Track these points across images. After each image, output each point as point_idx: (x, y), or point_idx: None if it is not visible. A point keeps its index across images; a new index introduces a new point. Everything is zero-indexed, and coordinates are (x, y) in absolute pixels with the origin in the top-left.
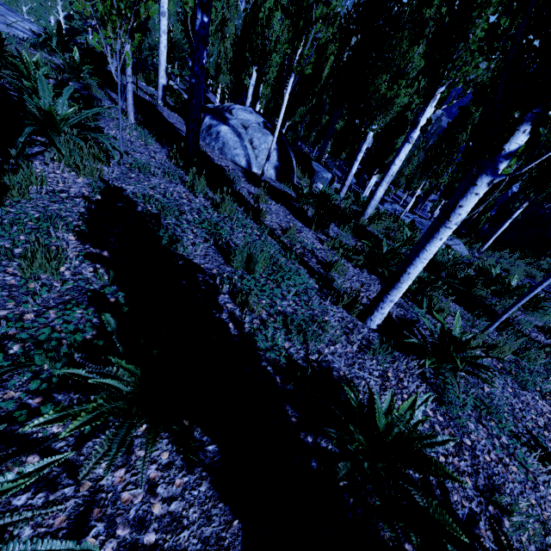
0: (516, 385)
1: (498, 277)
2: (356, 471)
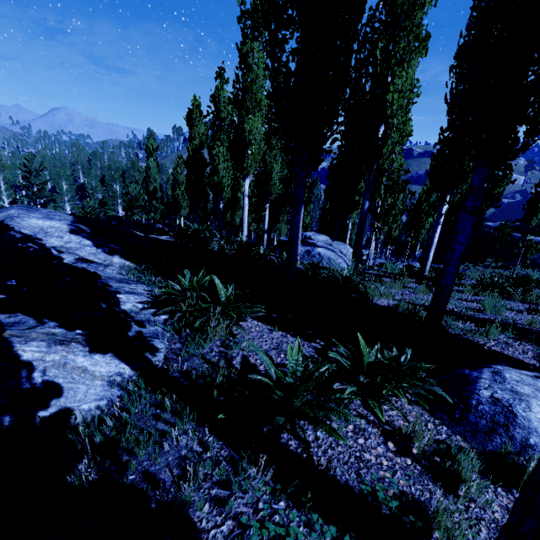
0: None
1: (519, 278)
2: None
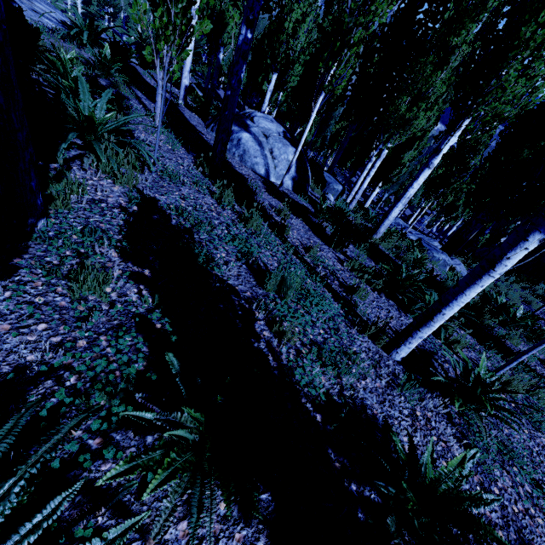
0: (530, 425)
1: (504, 306)
2: (402, 525)
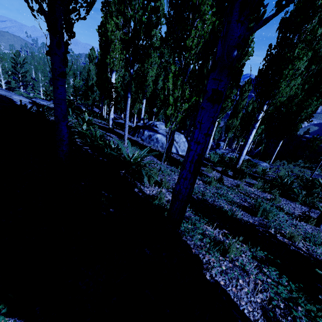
0: None
1: (312, 180)
2: None
